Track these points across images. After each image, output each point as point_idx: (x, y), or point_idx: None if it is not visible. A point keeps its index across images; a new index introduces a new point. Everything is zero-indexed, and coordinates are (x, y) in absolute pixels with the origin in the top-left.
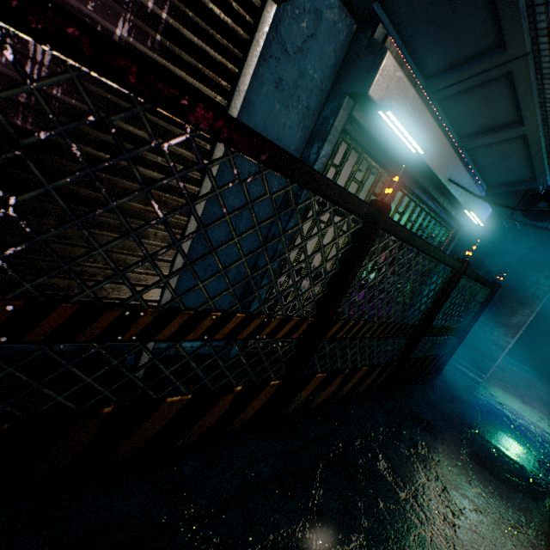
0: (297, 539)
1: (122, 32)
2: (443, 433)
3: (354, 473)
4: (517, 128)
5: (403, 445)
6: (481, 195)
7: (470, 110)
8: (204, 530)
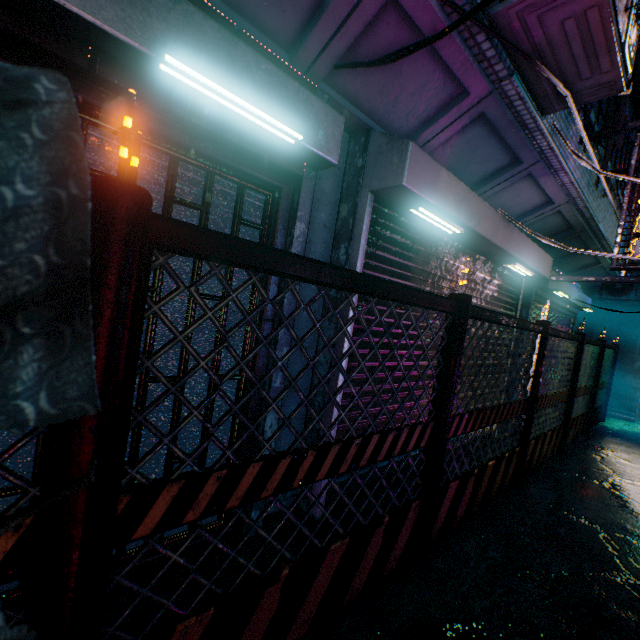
0: (618, 479)
1: (501, 309)
2: (637, 447)
3: (614, 463)
4: (597, 265)
5: (623, 453)
6: (585, 296)
7: (571, 264)
8: (587, 478)
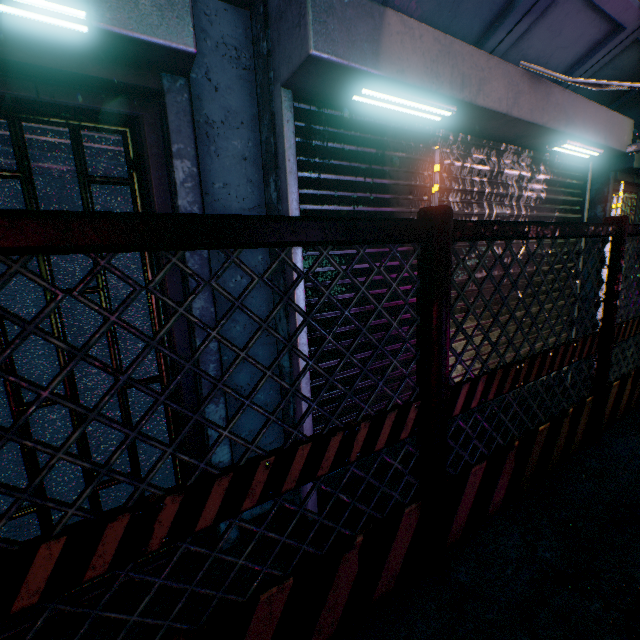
0: None
1: (556, 214)
2: None
3: None
4: None
5: None
6: None
7: None
8: None
